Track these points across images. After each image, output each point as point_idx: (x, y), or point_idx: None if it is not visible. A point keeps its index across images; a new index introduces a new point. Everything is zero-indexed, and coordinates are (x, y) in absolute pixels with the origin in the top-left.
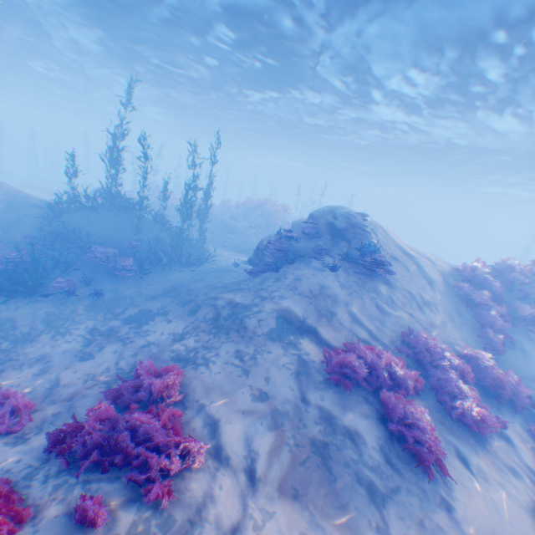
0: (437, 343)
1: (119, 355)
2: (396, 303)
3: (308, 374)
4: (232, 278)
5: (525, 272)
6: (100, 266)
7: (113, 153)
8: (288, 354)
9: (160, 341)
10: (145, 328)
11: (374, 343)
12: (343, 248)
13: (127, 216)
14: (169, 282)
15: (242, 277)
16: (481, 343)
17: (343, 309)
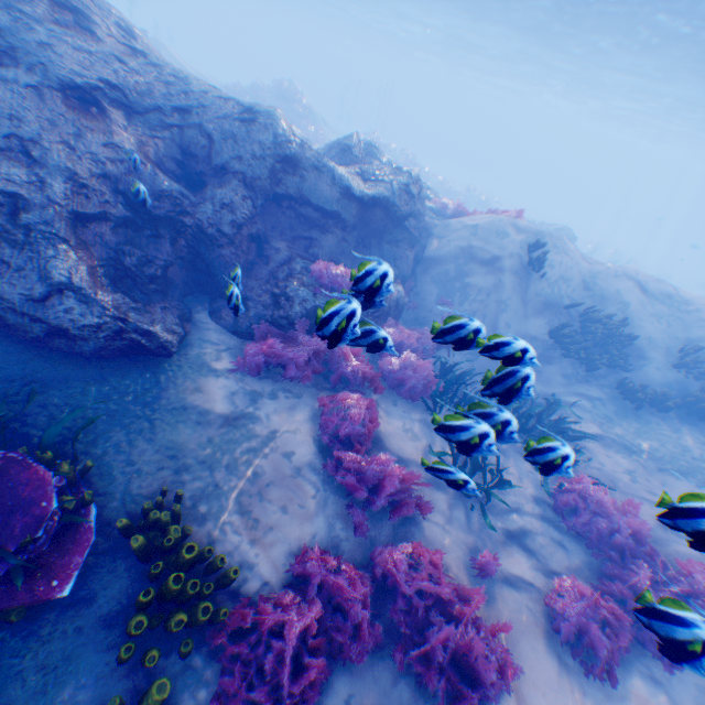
0: None
1: None
2: None
3: None
4: None
5: (266, 92)
6: None
7: None
8: None
9: None
10: None
11: None
12: None
13: None
14: None
15: None
16: None
17: None
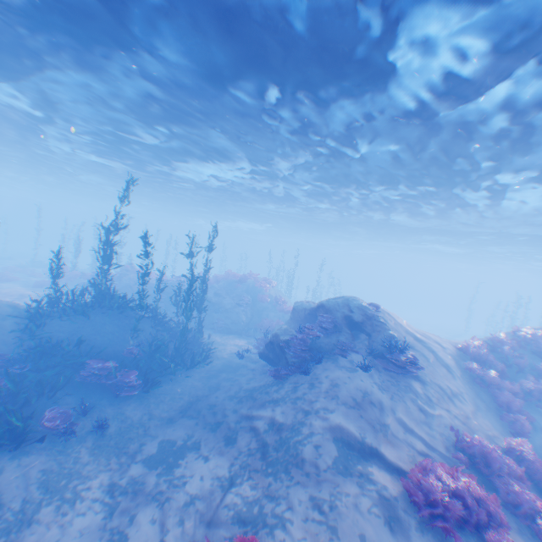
0: (487, 444)
1: (163, 527)
2: (431, 399)
3: (400, 518)
4: (252, 381)
5: (513, 345)
6: (95, 383)
7: (107, 249)
8: (368, 493)
9: (207, 492)
10: (178, 472)
11: (433, 454)
12: (363, 340)
13: (120, 316)
14: (182, 395)
15: (260, 377)
16: (508, 427)
17: (392, 417)
